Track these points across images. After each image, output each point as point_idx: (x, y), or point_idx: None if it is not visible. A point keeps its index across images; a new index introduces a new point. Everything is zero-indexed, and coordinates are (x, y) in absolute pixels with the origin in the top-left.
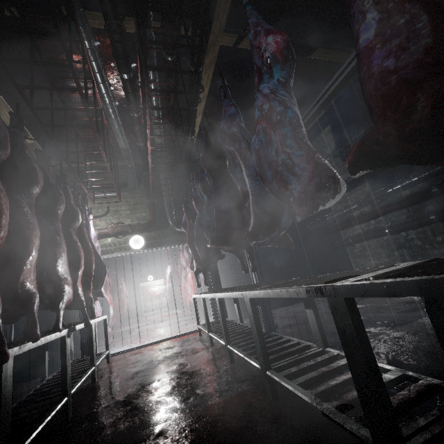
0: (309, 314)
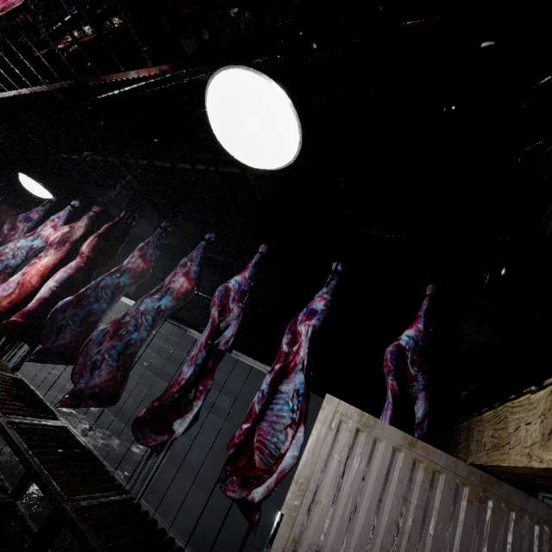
0: None
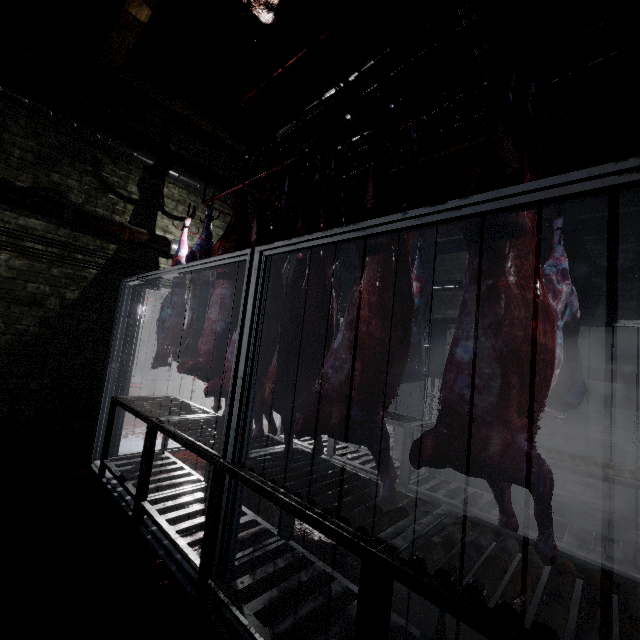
0: None
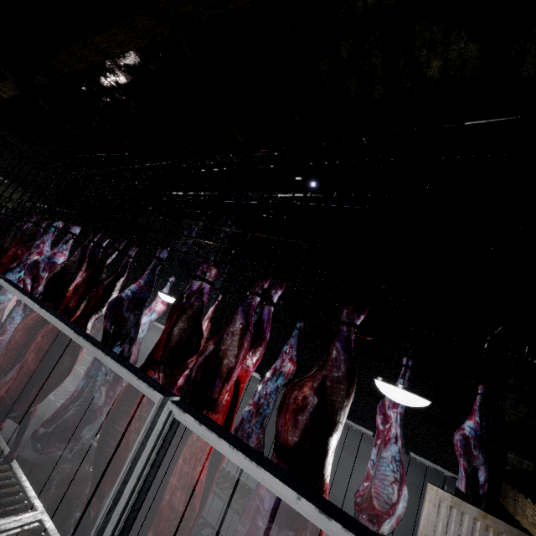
0: None
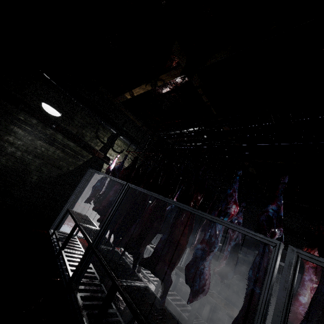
0: (207, 306)
